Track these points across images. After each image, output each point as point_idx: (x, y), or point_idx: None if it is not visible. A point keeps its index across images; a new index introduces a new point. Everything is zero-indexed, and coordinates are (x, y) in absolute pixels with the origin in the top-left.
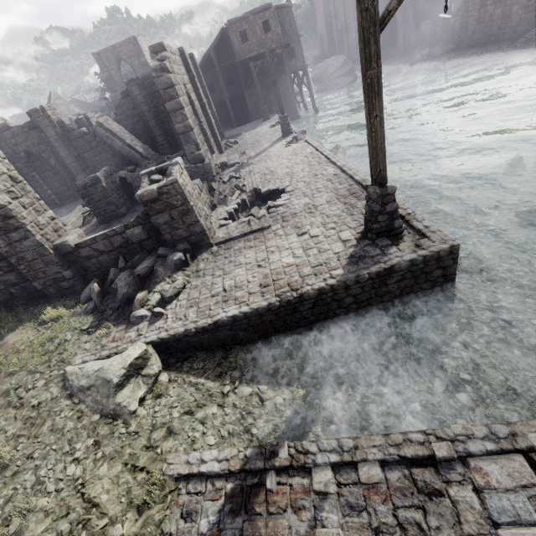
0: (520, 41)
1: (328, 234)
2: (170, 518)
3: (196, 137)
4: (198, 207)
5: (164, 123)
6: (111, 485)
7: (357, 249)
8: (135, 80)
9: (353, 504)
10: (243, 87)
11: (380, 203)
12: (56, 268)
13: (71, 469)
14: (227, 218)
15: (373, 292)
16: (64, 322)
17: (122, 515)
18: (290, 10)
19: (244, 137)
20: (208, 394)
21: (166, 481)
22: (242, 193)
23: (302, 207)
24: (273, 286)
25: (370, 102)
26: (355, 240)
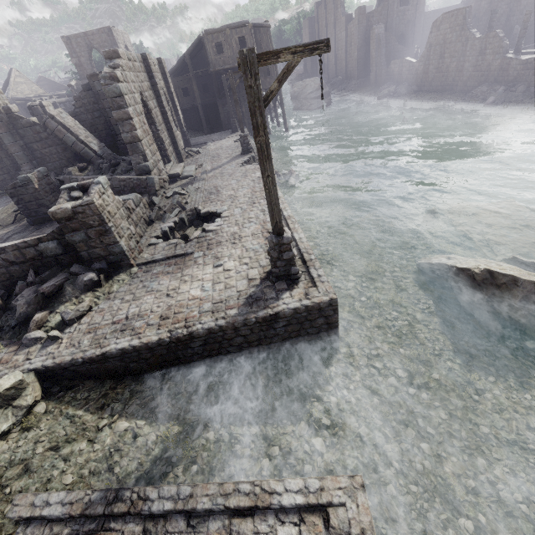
0: (468, 95)
1: (240, 269)
2: None
3: (144, 148)
4: (120, 227)
5: None
6: None
7: (257, 289)
8: (98, 75)
9: None
10: (216, 96)
11: (278, 250)
12: None
13: None
14: (159, 236)
15: (262, 334)
16: None
17: None
18: (268, 30)
19: (208, 148)
20: (82, 427)
21: (5, 524)
22: (183, 210)
23: (229, 236)
24: (172, 319)
25: (262, 163)
26: (259, 280)
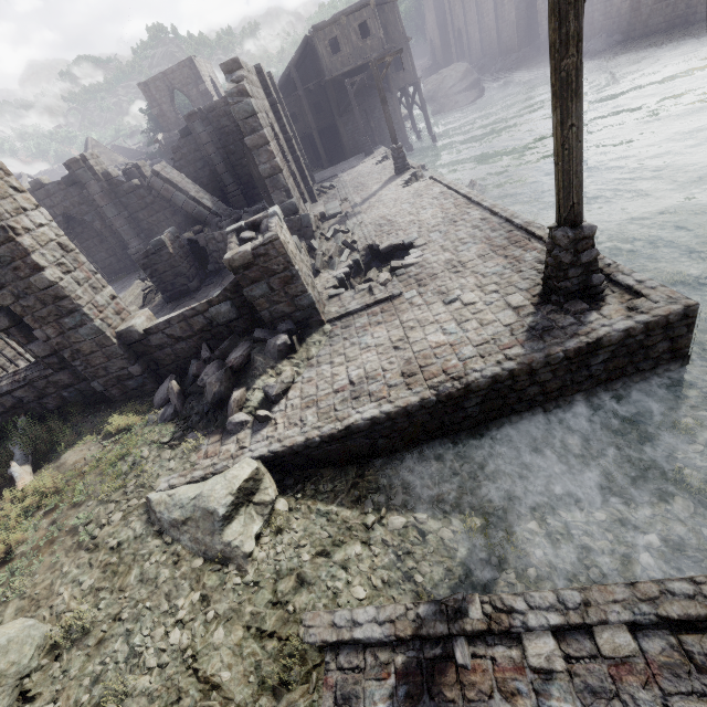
0: None
1: (490, 299)
2: (320, 705)
3: (286, 181)
4: (303, 272)
5: (236, 167)
6: (233, 657)
7: (537, 318)
8: (197, 114)
9: (597, 688)
10: (335, 114)
11: (572, 250)
12: (121, 362)
13: (175, 635)
14: (337, 286)
15: (568, 378)
16: (137, 434)
17: (253, 701)
18: (394, 6)
19: (343, 179)
20: (345, 526)
21: (306, 651)
22: (353, 251)
23: (443, 265)
24: (421, 374)
25: (564, 106)
26: (532, 306)
